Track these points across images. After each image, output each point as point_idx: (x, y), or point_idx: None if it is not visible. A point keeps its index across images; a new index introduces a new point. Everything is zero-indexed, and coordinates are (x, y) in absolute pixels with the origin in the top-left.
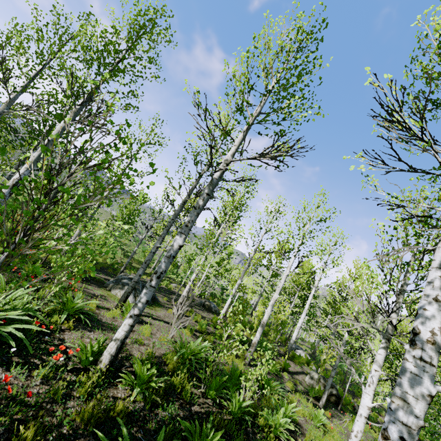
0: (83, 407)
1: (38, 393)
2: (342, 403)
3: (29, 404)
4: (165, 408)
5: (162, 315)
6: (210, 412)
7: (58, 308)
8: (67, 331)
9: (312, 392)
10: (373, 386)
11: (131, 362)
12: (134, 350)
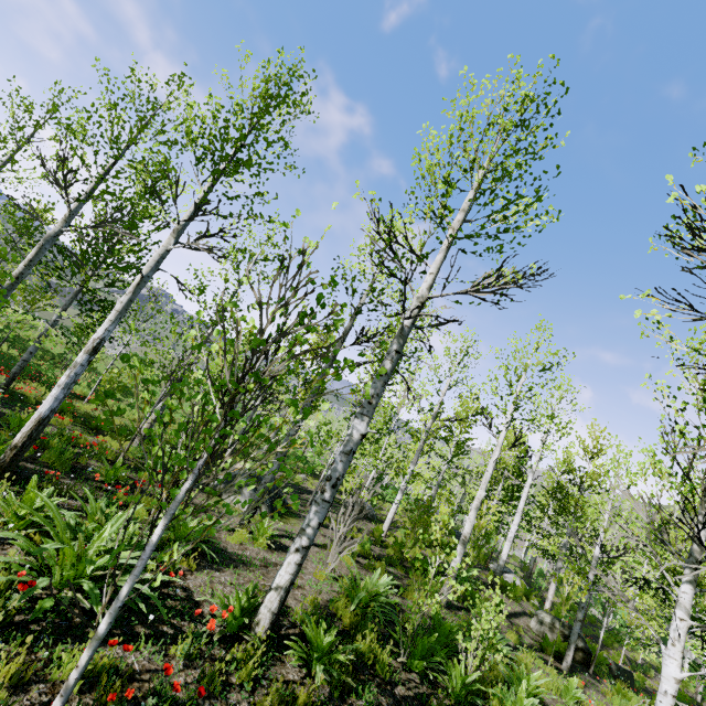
0: (257, 703)
1: (187, 683)
2: (591, 661)
3: (181, 702)
4: (360, 694)
5: None
6: (422, 695)
7: (172, 537)
8: (188, 574)
9: (548, 647)
10: (680, 645)
11: (290, 618)
12: (289, 598)
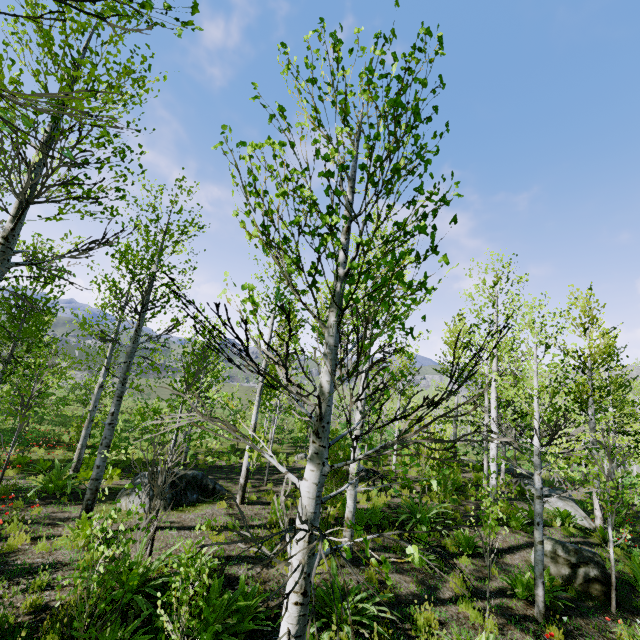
0: None
1: None
2: None
3: None
4: None
5: (193, 517)
6: None
7: None
8: None
9: (518, 588)
10: (294, 579)
11: None
12: None
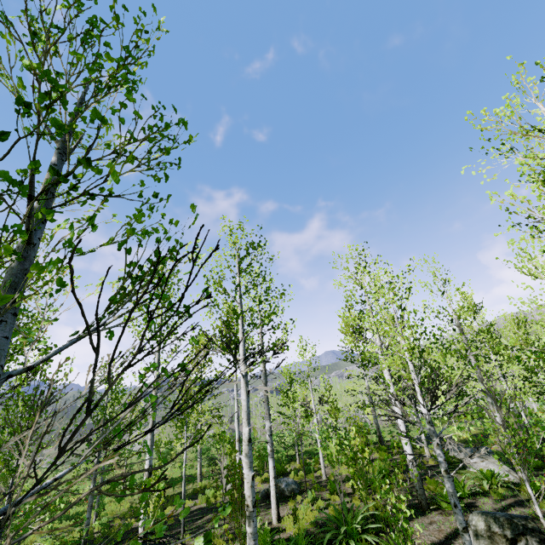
0: None
1: None
2: None
3: None
4: None
5: None
6: None
7: None
8: None
9: None
10: None
11: None
12: None
